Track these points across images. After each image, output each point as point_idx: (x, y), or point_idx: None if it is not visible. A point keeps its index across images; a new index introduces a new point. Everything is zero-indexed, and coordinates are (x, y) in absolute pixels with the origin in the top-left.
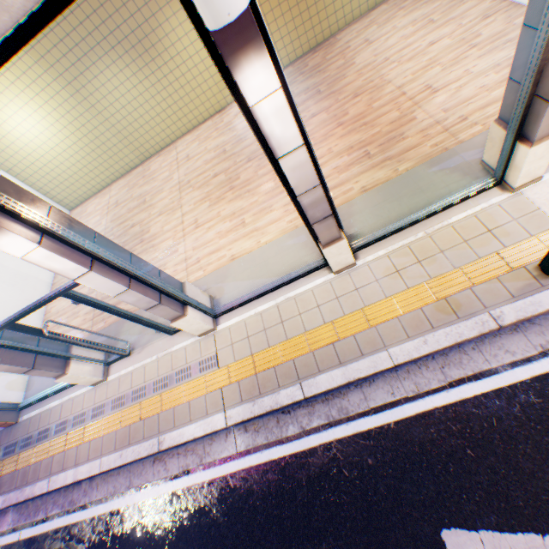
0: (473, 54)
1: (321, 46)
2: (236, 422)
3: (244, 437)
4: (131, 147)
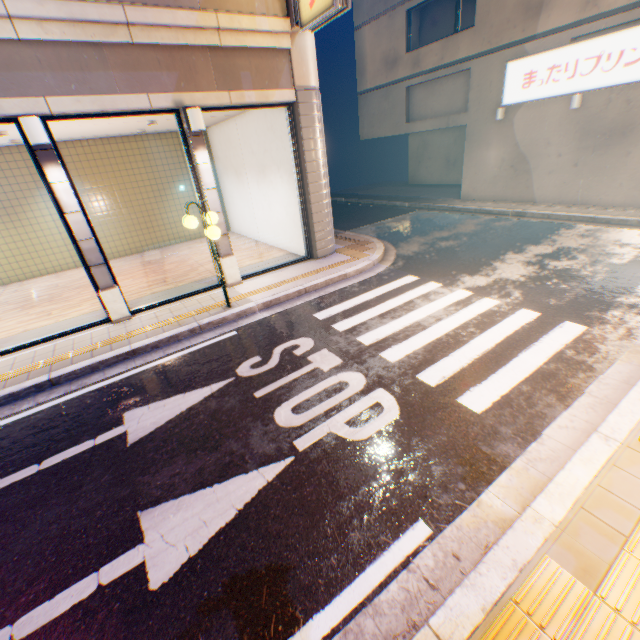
0: (238, 253)
1: (166, 249)
2: None
3: None
4: None
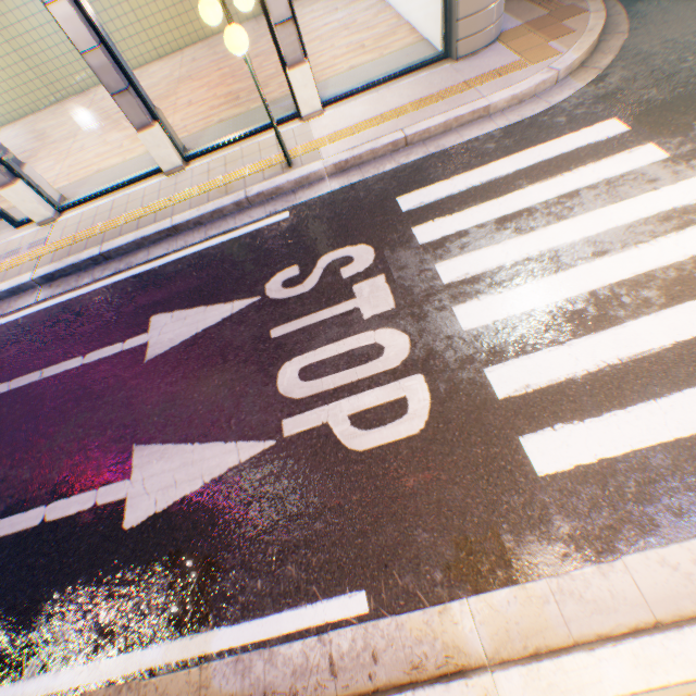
0: (345, 36)
1: (258, 20)
2: (41, 276)
3: (47, 292)
4: (46, 80)
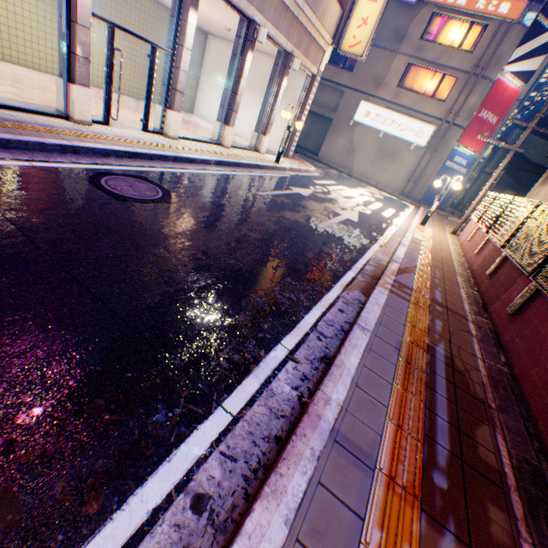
0: None
1: (155, 105)
2: (217, 160)
3: (220, 169)
4: None
